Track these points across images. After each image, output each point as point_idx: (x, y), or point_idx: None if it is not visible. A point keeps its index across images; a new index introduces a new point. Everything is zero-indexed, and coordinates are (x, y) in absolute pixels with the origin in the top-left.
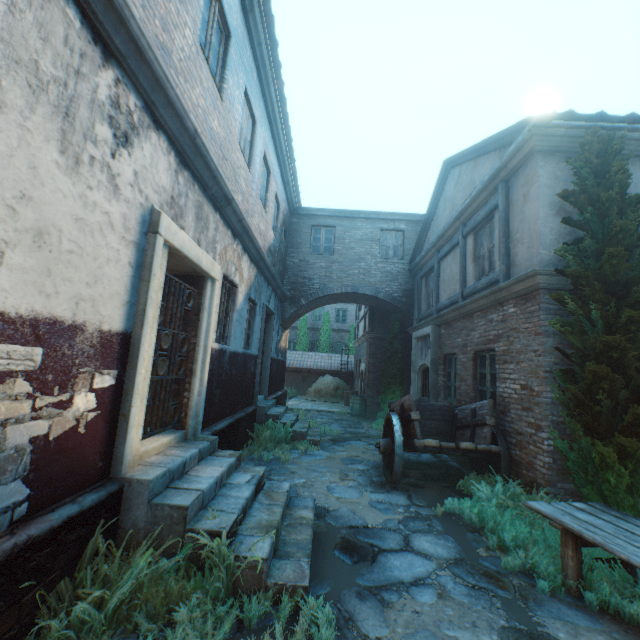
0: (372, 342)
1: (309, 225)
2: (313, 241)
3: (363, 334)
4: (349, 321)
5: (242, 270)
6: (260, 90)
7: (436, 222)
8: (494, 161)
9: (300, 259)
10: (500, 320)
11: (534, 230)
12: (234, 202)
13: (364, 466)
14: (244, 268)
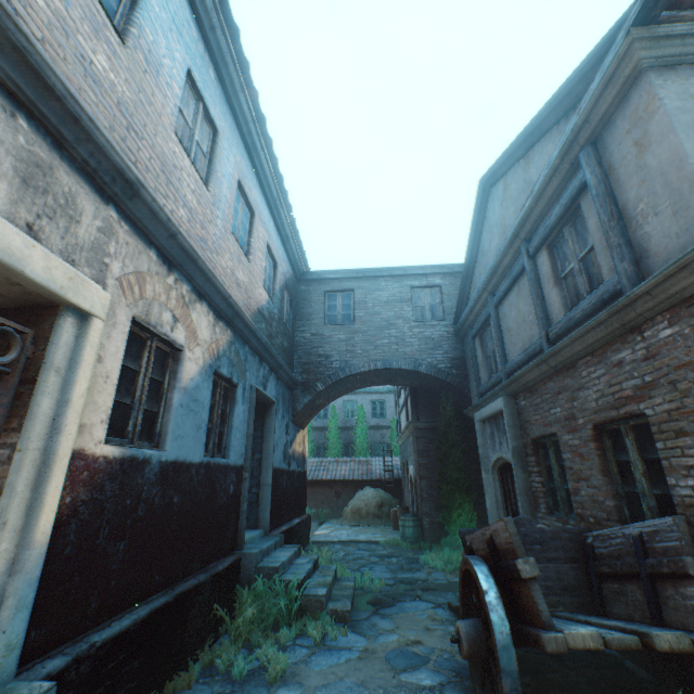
0: (419, 434)
1: (321, 291)
2: (327, 310)
3: (406, 425)
4: (389, 414)
5: (194, 325)
6: (225, 99)
7: (482, 260)
8: (560, 135)
9: (312, 333)
10: (642, 357)
11: (682, 178)
12: (145, 191)
13: (433, 675)
14: (199, 323)
